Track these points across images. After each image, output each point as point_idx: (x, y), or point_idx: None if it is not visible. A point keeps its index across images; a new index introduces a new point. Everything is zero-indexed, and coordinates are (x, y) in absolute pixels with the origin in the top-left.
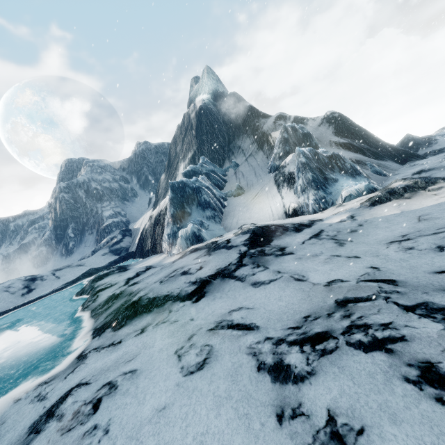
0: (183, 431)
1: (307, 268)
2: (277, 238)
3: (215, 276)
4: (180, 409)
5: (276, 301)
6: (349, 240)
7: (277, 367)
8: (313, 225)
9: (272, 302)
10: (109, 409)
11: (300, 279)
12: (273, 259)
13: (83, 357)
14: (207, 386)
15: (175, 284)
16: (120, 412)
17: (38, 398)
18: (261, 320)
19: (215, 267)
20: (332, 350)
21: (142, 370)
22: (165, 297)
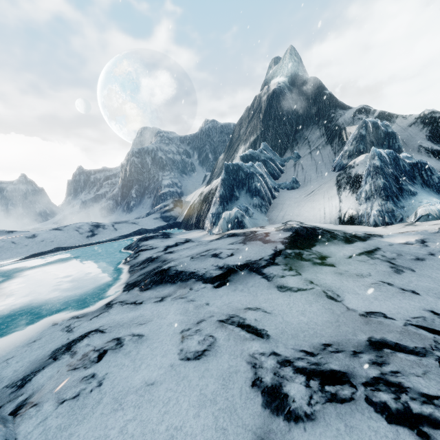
0: (161, 416)
1: (346, 287)
2: (320, 244)
3: (243, 267)
4: (165, 391)
5: (298, 314)
6: (410, 269)
7: (273, 391)
8: (369, 240)
9: (294, 313)
10: (109, 363)
11: (332, 298)
12: (309, 265)
13: (110, 305)
14: (197, 380)
15: (203, 264)
16: (116, 371)
17: (67, 328)
18: (274, 329)
19: (245, 257)
20: (345, 399)
21: (147, 338)
22: (191, 273)
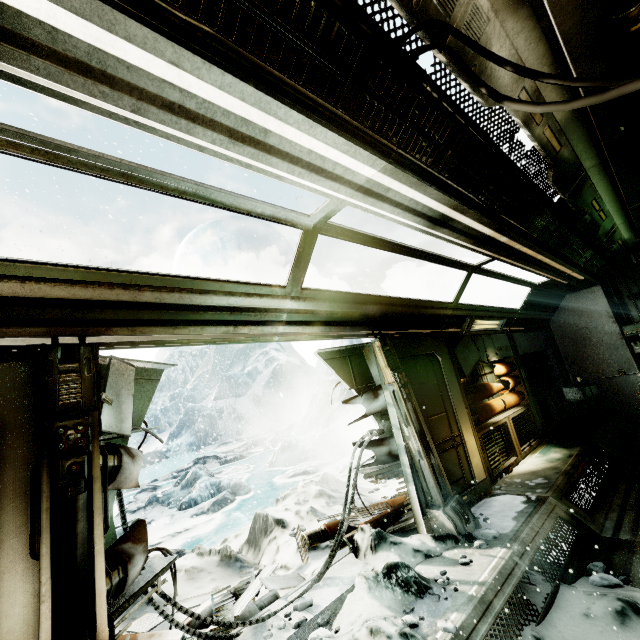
0: None
1: None
2: None
3: None
4: None
5: None
6: None
7: None
8: None
9: None
10: None
11: None
12: None
13: None
14: None
15: None
16: None
17: None
18: None
19: None
20: None
21: None
22: None
